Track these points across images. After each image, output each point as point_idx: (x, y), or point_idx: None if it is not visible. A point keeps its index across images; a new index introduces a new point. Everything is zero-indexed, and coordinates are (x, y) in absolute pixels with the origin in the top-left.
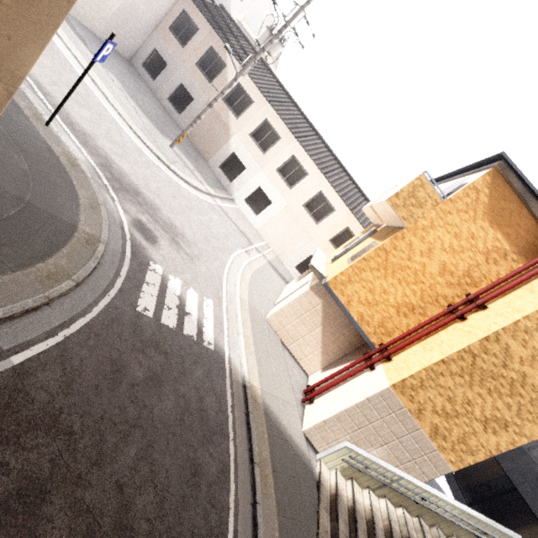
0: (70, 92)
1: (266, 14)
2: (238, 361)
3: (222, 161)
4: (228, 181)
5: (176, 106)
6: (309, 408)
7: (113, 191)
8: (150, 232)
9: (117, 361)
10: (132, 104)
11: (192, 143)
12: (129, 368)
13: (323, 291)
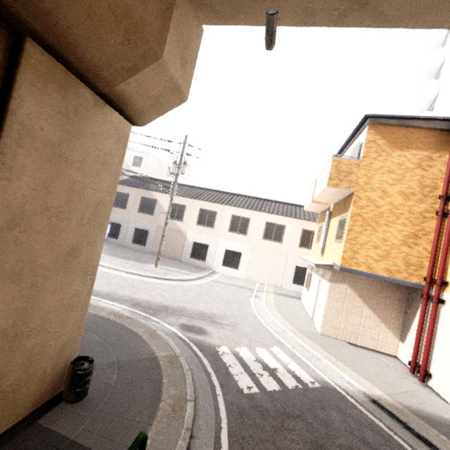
0: None
1: (157, 163)
2: (343, 382)
3: (190, 253)
4: (202, 262)
5: (140, 243)
6: (434, 382)
7: (152, 316)
8: (195, 327)
9: None
10: (117, 259)
11: (163, 256)
12: None
13: (340, 276)
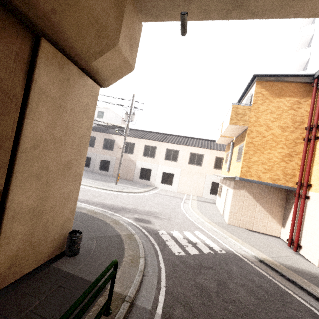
0: None
1: (114, 115)
2: (241, 251)
3: (138, 175)
4: (147, 181)
5: (104, 170)
6: (303, 251)
7: (115, 213)
8: (144, 219)
9: (196, 284)
10: (89, 180)
11: (120, 178)
12: (204, 285)
13: (240, 185)
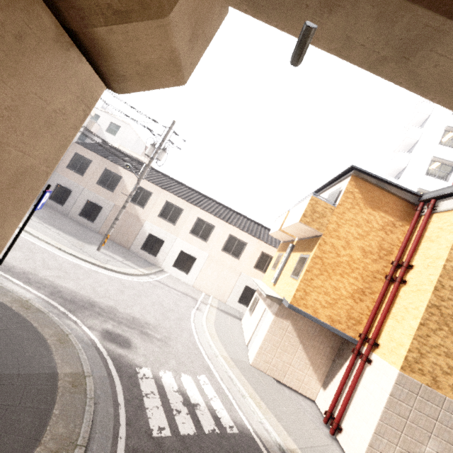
0: (12, 243)
1: (135, 138)
2: (262, 428)
3: (142, 244)
4: (153, 257)
5: (88, 217)
6: (342, 437)
7: (72, 313)
8: (121, 336)
9: None
10: (53, 230)
11: (111, 239)
12: None
13: (286, 312)
